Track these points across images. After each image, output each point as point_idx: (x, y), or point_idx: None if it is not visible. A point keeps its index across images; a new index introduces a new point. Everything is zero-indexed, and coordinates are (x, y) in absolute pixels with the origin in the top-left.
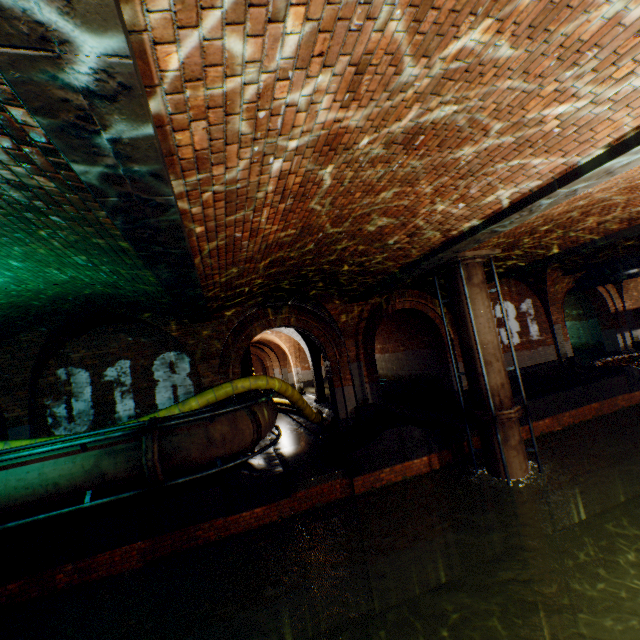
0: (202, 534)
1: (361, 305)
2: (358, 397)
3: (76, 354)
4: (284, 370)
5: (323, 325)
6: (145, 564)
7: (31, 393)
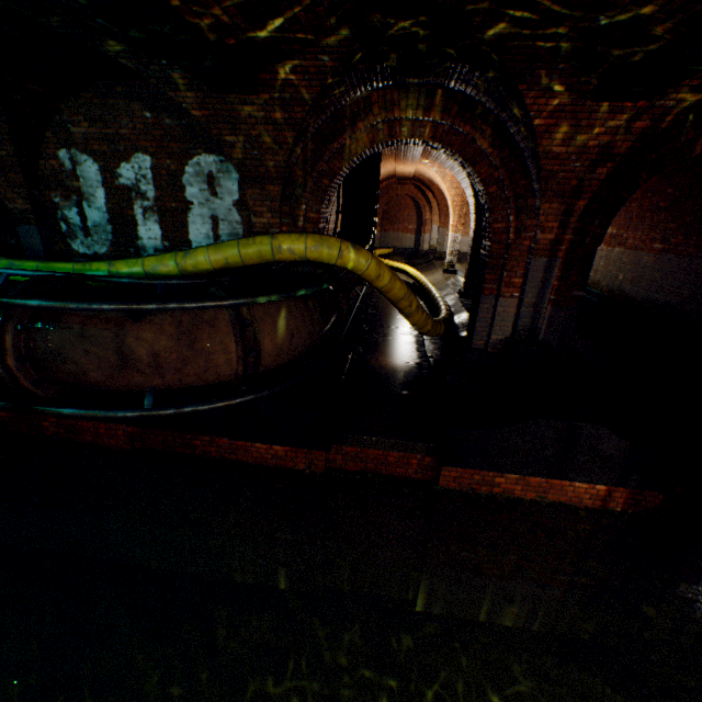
0: (200, 446)
1: (626, 113)
2: (520, 324)
3: (77, 128)
4: (442, 231)
5: (505, 156)
6: (131, 450)
7: (29, 180)
